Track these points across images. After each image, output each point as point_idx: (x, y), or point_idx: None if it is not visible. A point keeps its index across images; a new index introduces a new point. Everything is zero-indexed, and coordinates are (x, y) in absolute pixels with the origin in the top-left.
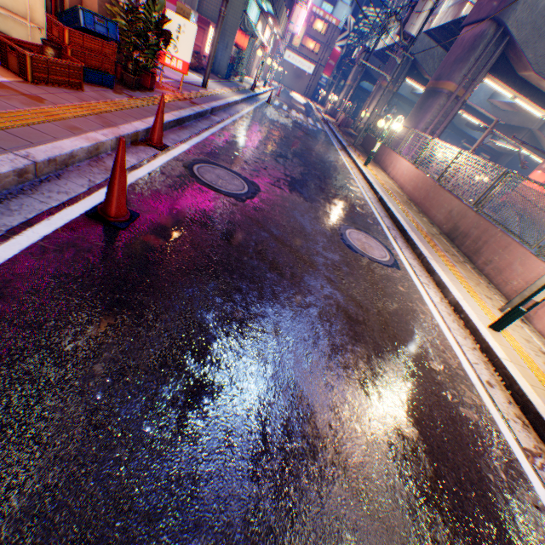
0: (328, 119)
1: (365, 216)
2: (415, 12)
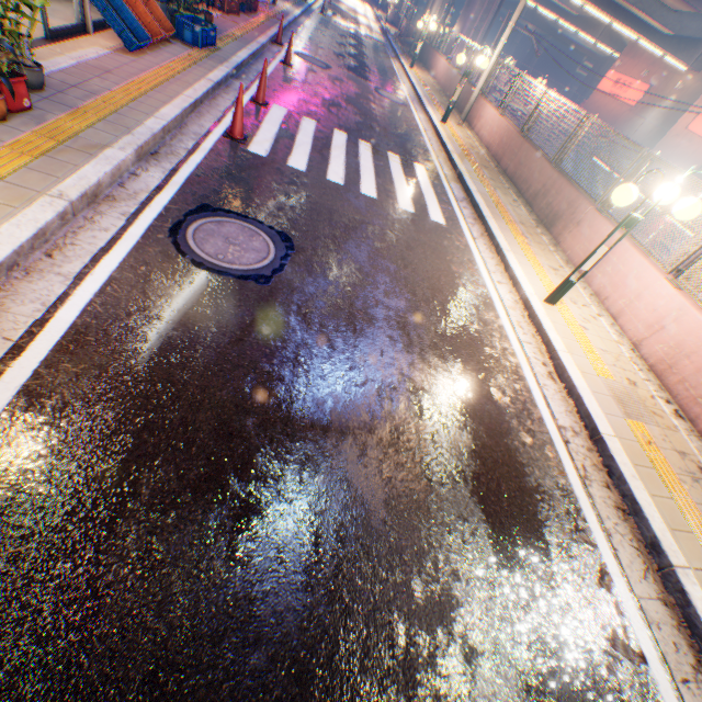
0: (388, 30)
1: (396, 91)
2: None
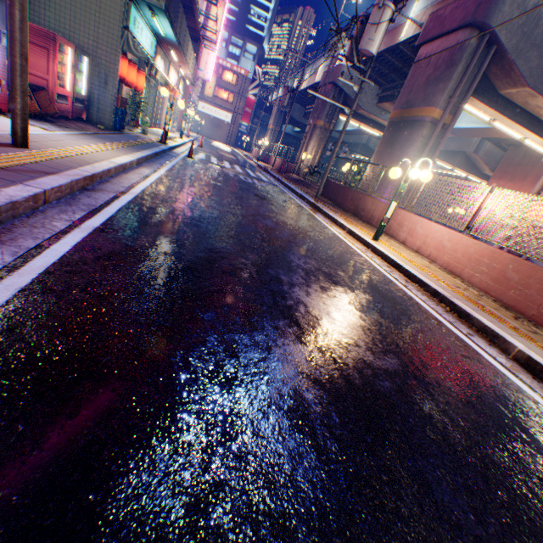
0: (264, 165)
1: None
2: (372, 24)
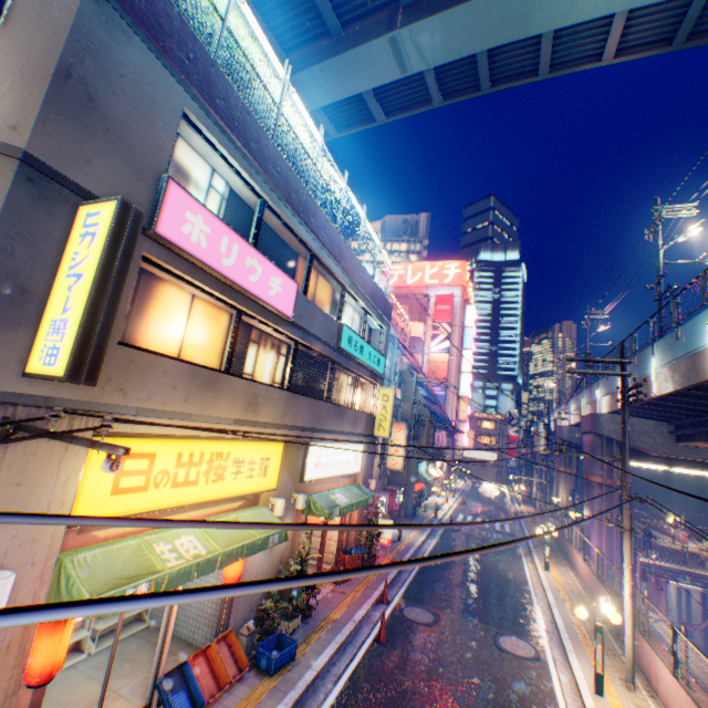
0: (521, 509)
1: (525, 623)
2: (534, 439)
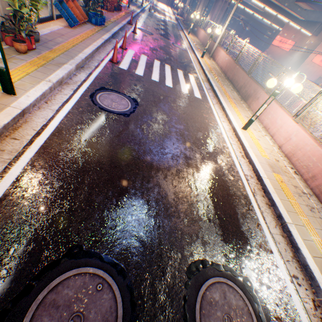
0: (178, 18)
1: (181, 44)
2: None
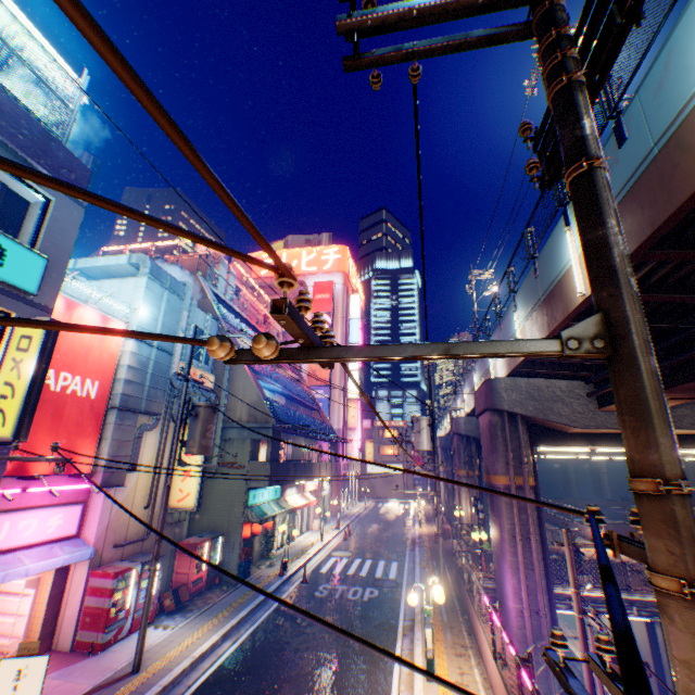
0: (422, 532)
1: None
2: (415, 431)
